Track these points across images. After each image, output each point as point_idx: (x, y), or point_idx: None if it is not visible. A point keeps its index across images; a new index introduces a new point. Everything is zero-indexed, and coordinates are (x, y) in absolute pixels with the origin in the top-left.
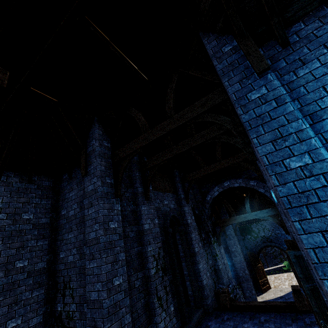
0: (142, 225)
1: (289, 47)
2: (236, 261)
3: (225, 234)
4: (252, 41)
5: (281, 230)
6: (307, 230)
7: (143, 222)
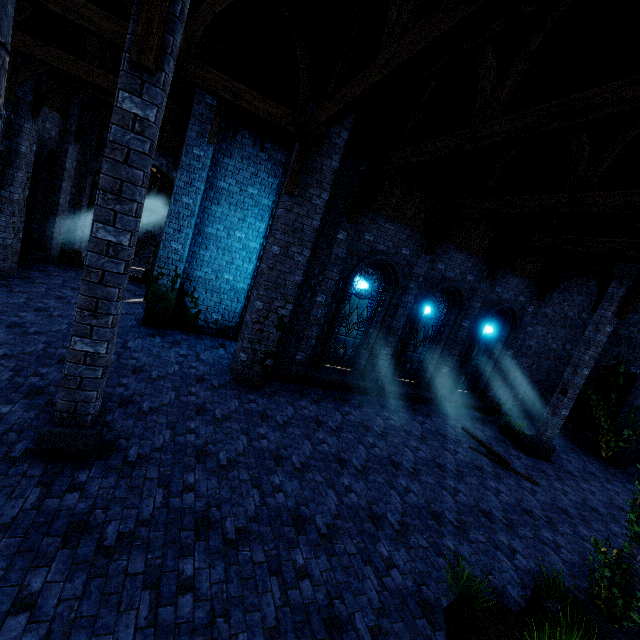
0: (18, 144)
1: (234, 140)
2: None
3: None
4: (220, 119)
5: None
6: (169, 227)
7: (21, 142)
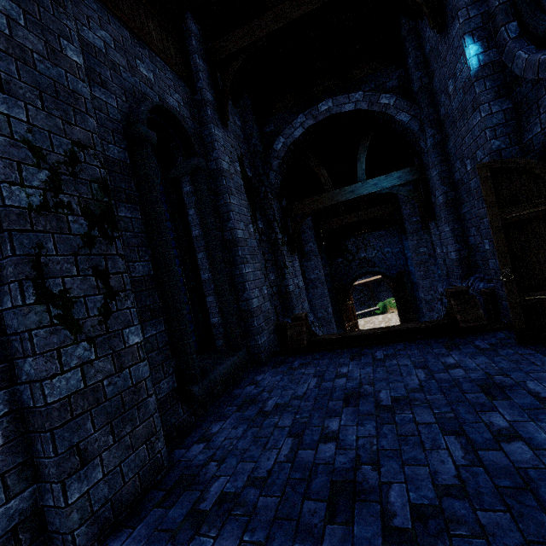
0: None
1: None
2: (315, 295)
3: (302, 251)
4: None
5: (392, 248)
6: None
7: None
